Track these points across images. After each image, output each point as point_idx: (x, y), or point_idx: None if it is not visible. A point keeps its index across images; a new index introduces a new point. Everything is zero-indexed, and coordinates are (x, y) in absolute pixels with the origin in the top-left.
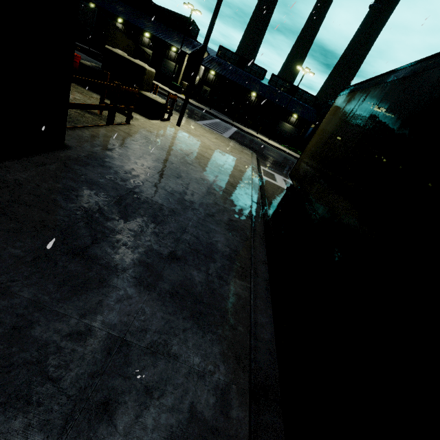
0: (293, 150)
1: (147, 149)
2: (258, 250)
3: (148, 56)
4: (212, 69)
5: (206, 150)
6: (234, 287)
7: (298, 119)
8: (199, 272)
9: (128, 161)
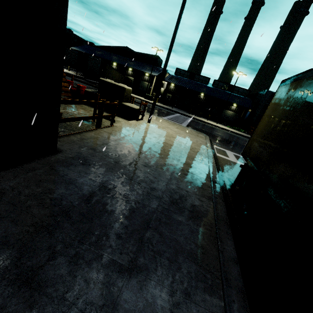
0: (236, 129)
1: (123, 144)
2: (225, 242)
3: (131, 81)
4: (172, 82)
5: (169, 138)
6: (204, 310)
7: (237, 107)
8: (162, 289)
9: (106, 156)
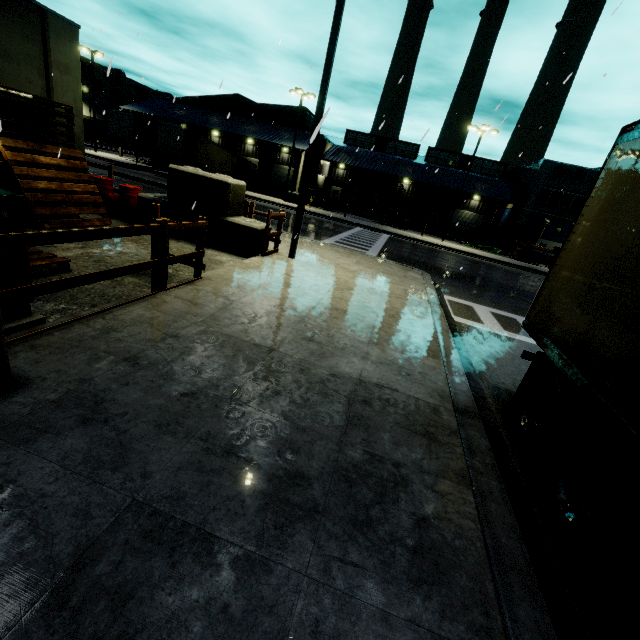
0: (484, 248)
1: (221, 329)
2: None
3: (254, 166)
4: (340, 162)
5: (341, 293)
6: None
7: (482, 202)
8: None
9: (166, 378)
